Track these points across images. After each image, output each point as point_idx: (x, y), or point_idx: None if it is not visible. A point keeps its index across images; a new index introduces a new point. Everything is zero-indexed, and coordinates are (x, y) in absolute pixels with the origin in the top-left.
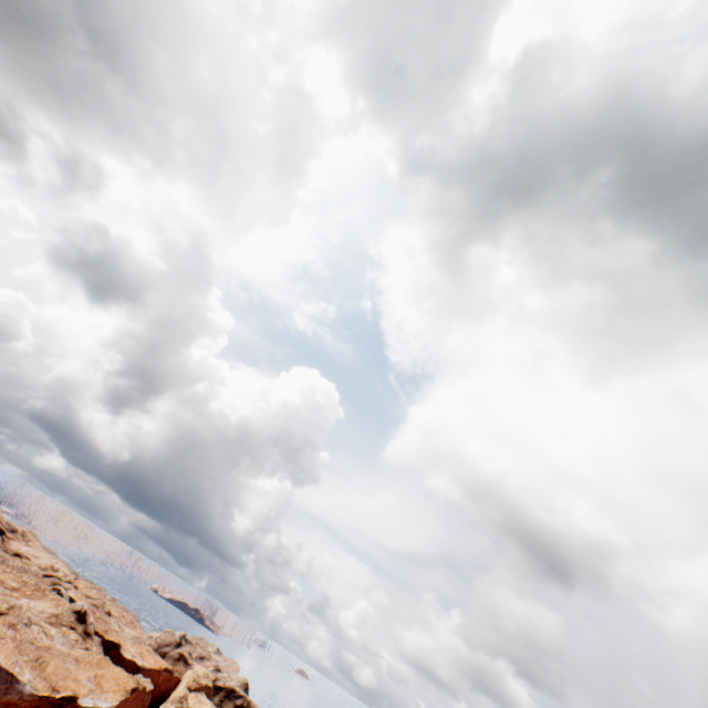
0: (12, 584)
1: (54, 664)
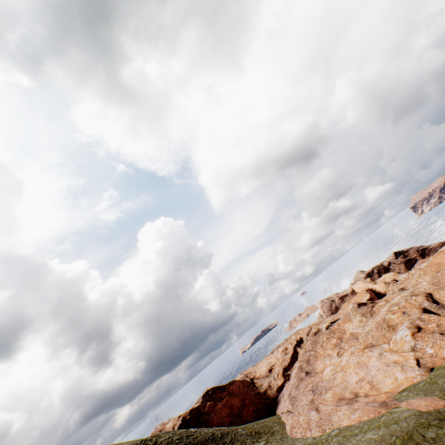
0: (335, 341)
1: None
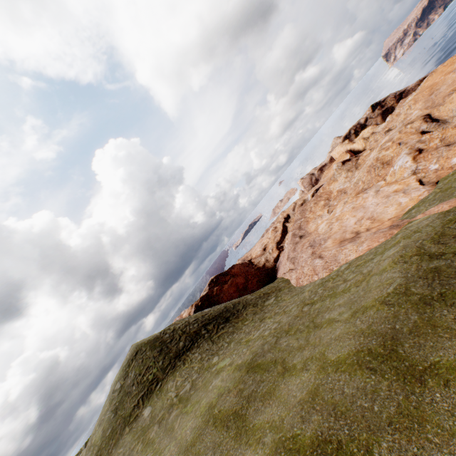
0: (323, 203)
1: (450, 89)
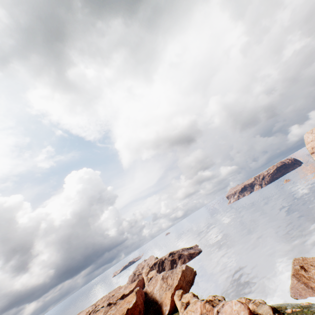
0: None
1: (117, 313)
